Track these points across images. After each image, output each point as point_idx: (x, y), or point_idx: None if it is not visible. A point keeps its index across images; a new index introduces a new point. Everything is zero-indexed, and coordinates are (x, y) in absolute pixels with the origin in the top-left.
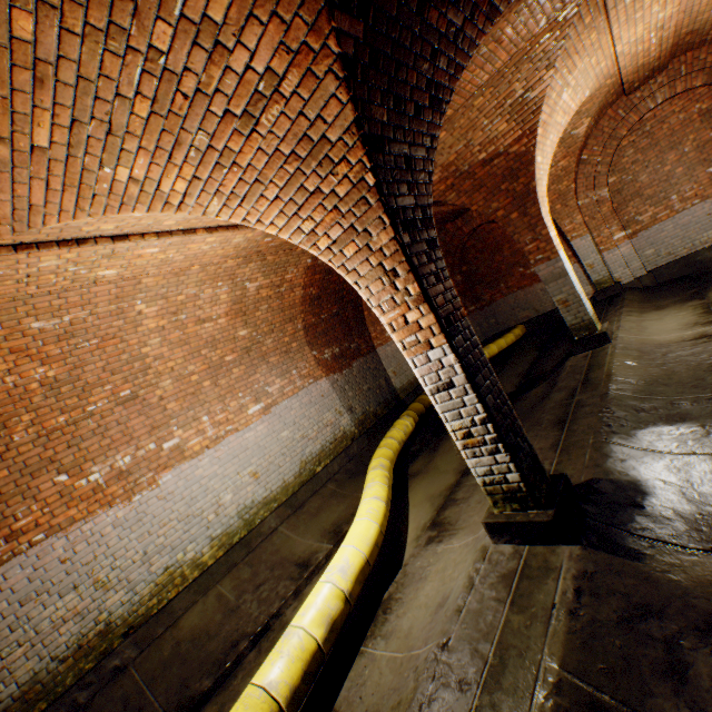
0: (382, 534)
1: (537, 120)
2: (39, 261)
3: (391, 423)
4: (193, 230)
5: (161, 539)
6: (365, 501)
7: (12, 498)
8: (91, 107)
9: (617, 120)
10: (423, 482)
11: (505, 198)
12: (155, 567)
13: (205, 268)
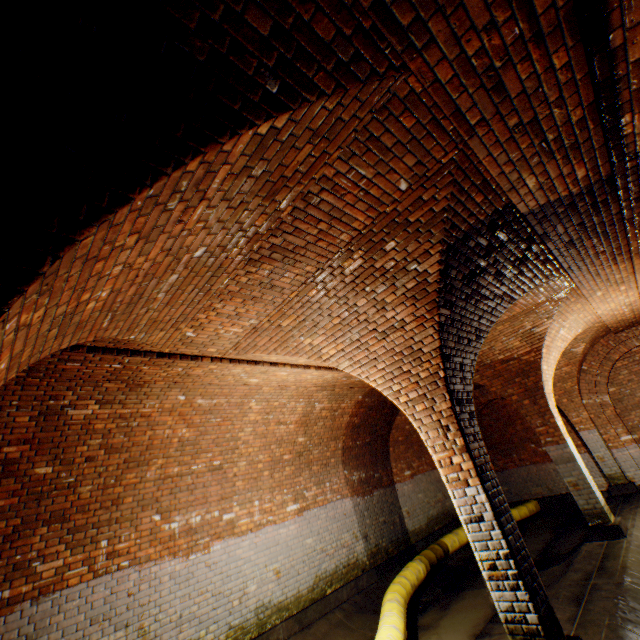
0: None
1: (542, 344)
2: (234, 369)
3: (400, 565)
4: (308, 366)
5: (195, 606)
6: (384, 626)
7: (125, 521)
8: (315, 316)
9: (609, 347)
10: (434, 636)
11: (518, 387)
12: (182, 635)
13: (298, 387)
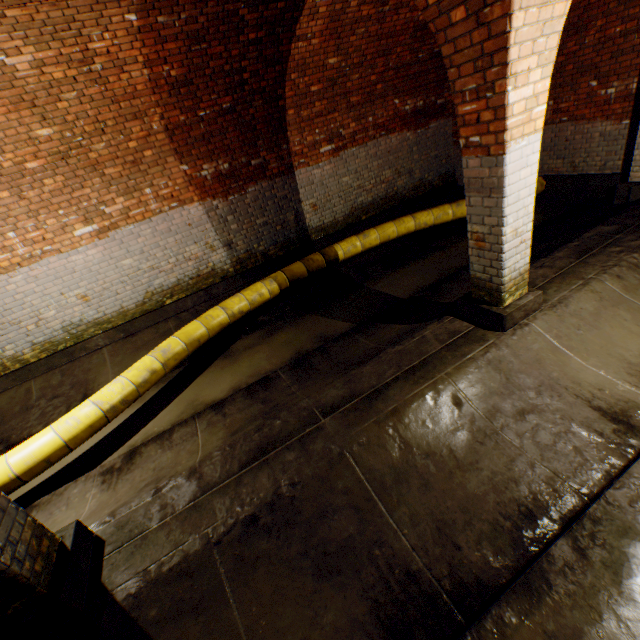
0: (67, 448)
1: None
2: None
3: (279, 269)
4: None
5: None
6: (85, 402)
7: None
8: None
9: None
10: (216, 373)
11: None
12: None
13: None
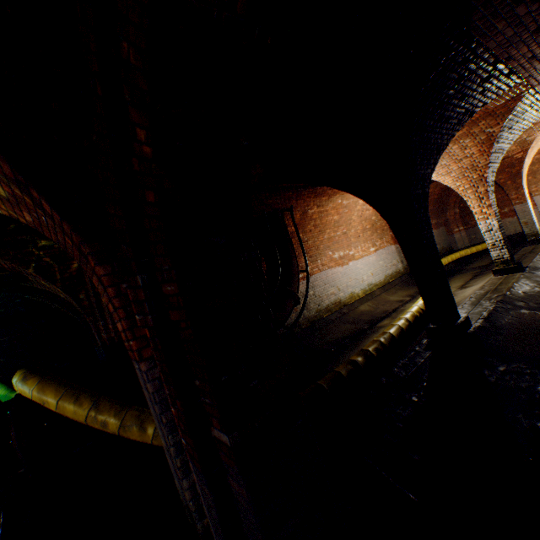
0: None
1: (529, 147)
2: None
3: None
4: None
5: (349, 283)
6: None
7: (322, 254)
8: None
9: None
10: None
11: (505, 175)
12: (348, 290)
13: None
